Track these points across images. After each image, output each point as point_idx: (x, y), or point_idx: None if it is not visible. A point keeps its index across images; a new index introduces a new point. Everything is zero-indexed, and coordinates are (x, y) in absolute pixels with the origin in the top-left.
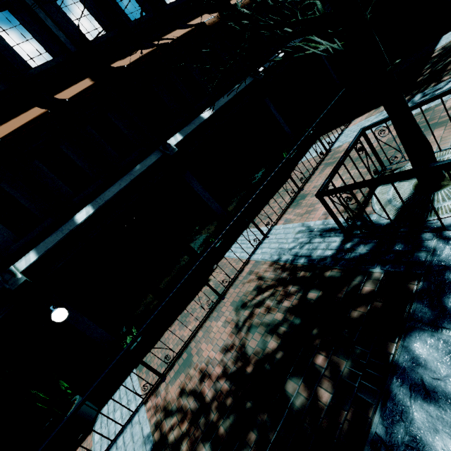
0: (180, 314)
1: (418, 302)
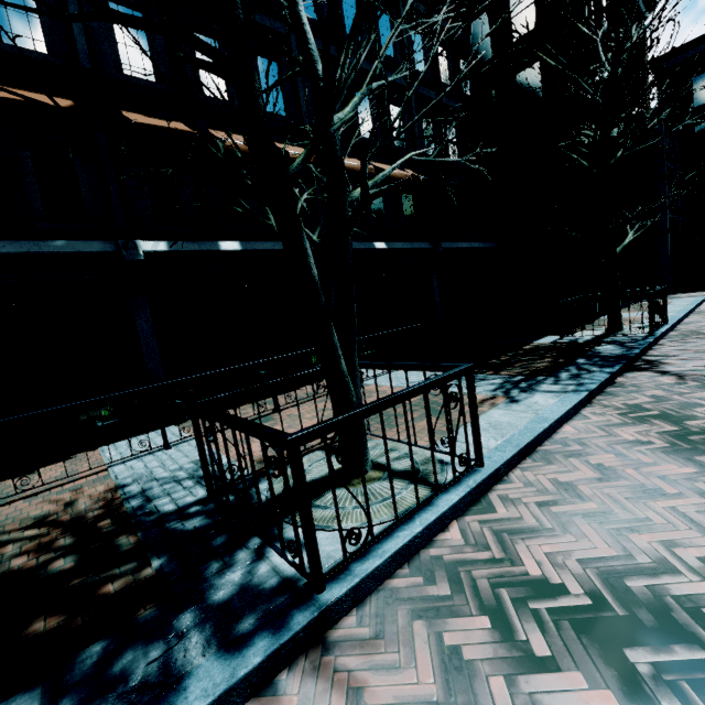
0: None
1: (105, 642)
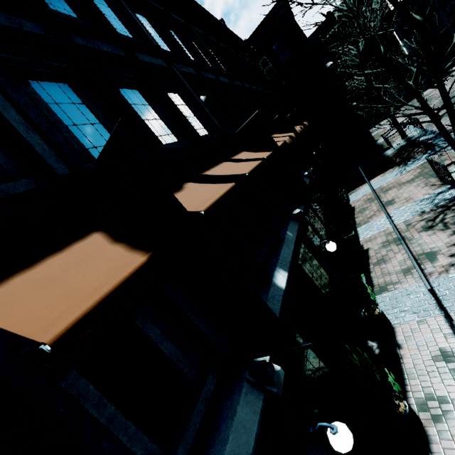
0: (370, 266)
1: None
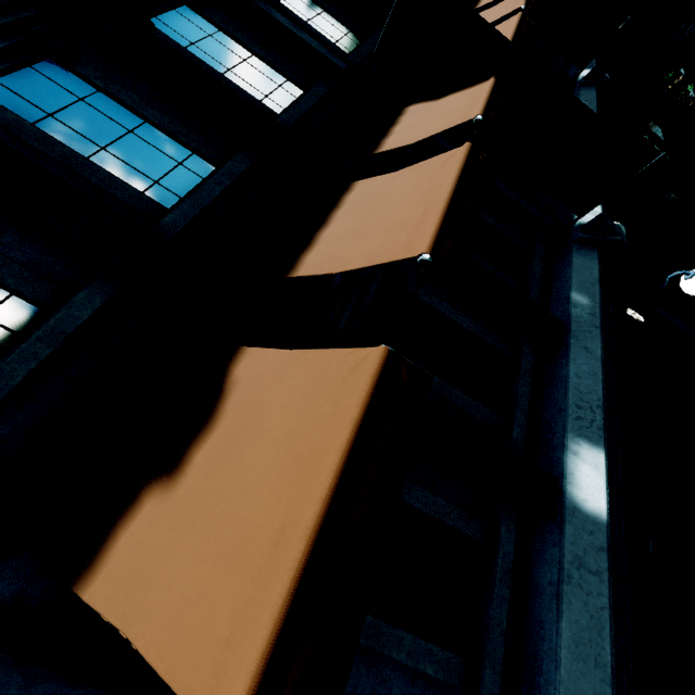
0: None
1: None
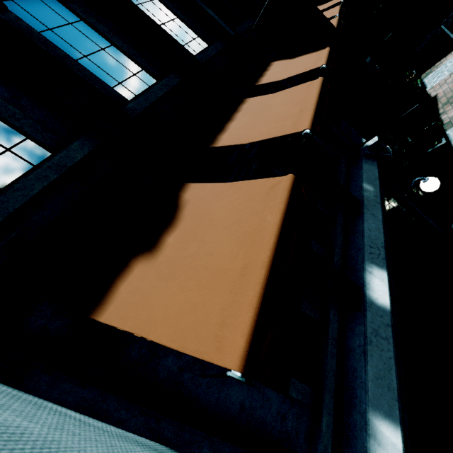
0: None
1: None
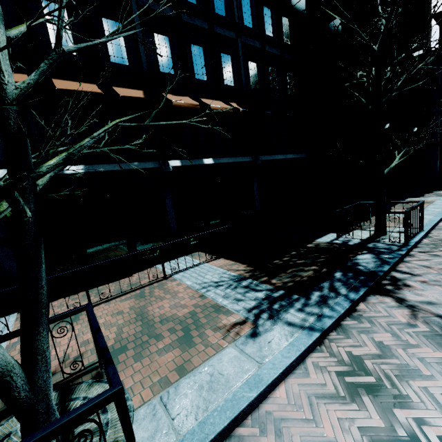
0: None
1: None
